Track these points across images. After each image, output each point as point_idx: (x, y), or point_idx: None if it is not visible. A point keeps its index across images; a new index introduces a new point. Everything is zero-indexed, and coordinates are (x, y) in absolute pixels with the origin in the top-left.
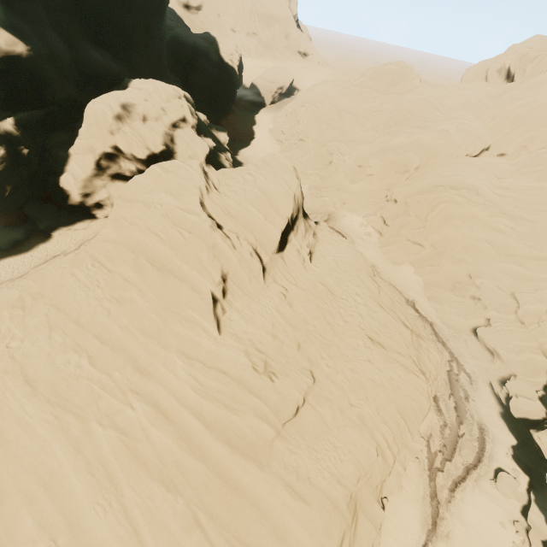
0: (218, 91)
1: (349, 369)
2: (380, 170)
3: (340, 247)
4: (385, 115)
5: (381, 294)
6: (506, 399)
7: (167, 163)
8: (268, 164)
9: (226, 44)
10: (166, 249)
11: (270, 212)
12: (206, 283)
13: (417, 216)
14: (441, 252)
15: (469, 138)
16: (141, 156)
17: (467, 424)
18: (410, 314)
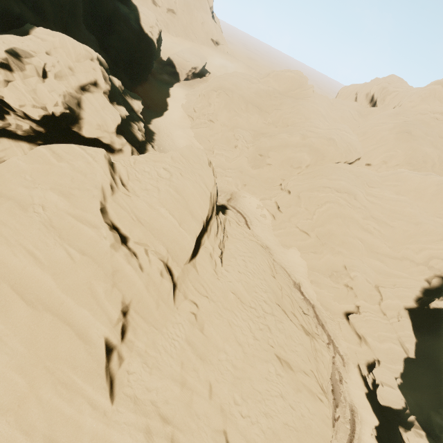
0: (135, 59)
1: (264, 414)
2: (278, 162)
3: (248, 244)
4: (284, 115)
5: (283, 295)
6: (372, 385)
7: (62, 147)
8: (186, 157)
9: (148, 15)
10: (44, 274)
11: (185, 216)
12: (99, 326)
13: (306, 209)
14: (324, 243)
15: (349, 148)
16: (36, 118)
17: (342, 406)
18: (297, 297)
